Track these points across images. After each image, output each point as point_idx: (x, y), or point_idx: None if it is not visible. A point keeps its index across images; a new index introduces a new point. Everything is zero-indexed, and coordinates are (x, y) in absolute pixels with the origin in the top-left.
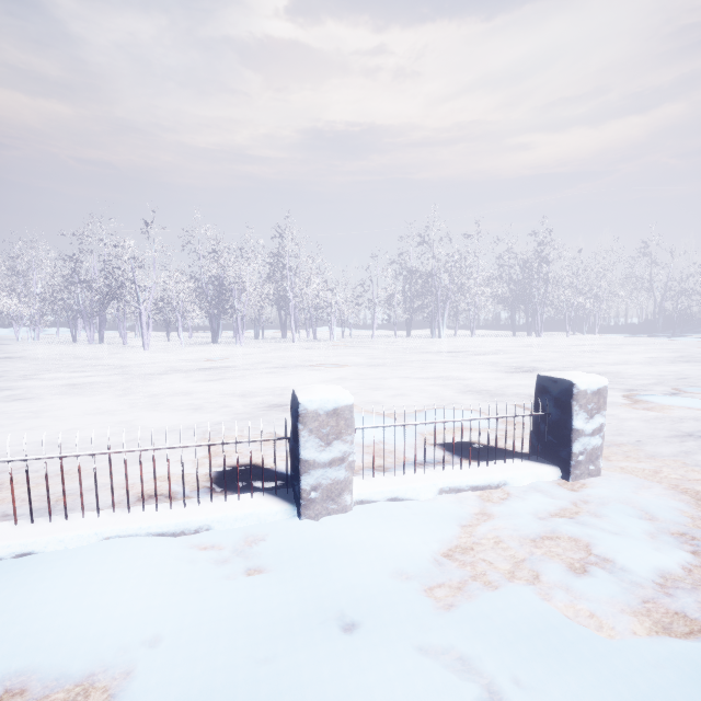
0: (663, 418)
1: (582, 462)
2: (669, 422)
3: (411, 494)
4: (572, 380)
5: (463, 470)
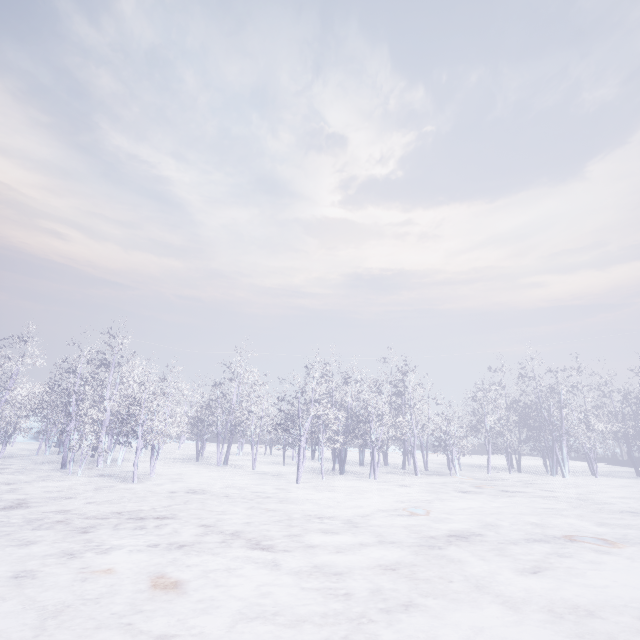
0: None
1: None
2: None
3: None
4: None
5: None
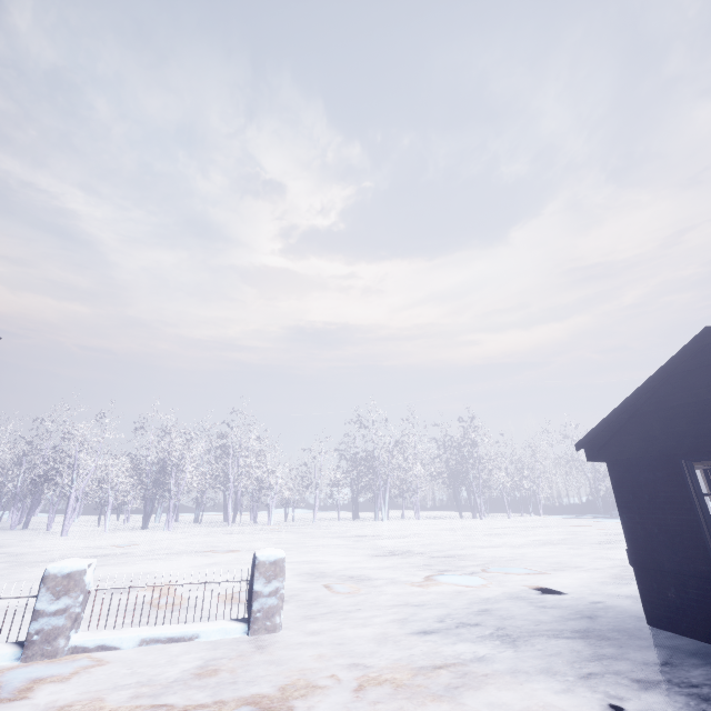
0: (418, 593)
1: (259, 618)
2: (418, 595)
3: (116, 642)
4: (256, 554)
5: (174, 626)
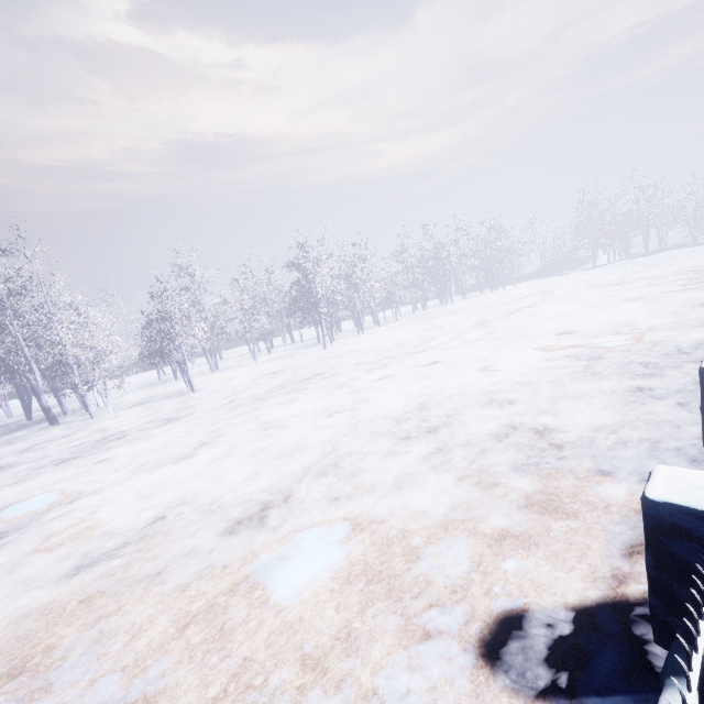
0: None
1: None
2: None
3: None
4: None
5: None
